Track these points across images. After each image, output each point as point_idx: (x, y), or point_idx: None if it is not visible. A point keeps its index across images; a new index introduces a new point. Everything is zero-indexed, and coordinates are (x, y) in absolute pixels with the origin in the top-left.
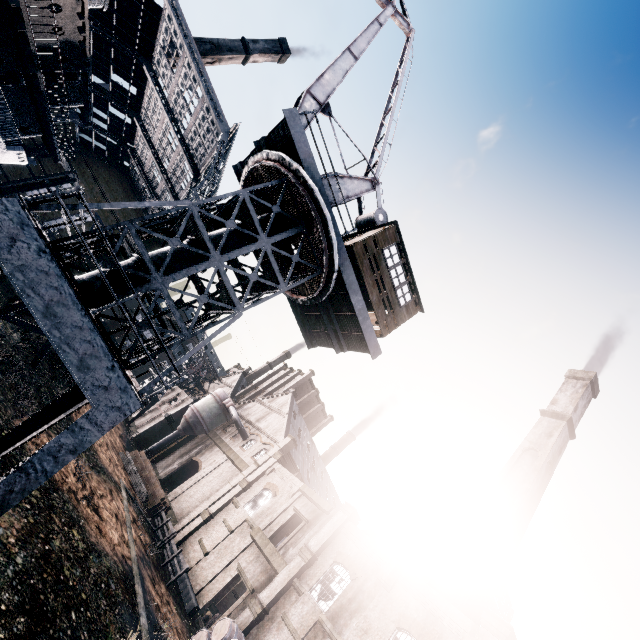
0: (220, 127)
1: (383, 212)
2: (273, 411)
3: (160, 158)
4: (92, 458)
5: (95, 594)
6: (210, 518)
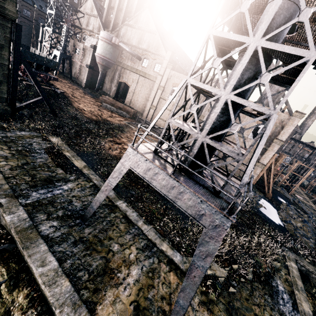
0: None
1: None
2: (144, 32)
3: None
4: (113, 126)
5: None
6: (156, 108)
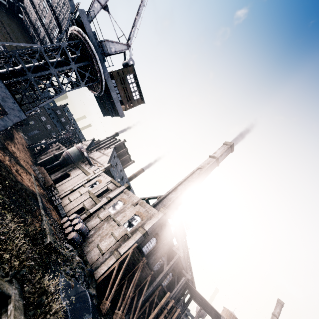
0: (69, 3)
1: (132, 60)
2: (104, 155)
3: (40, 16)
4: (17, 161)
5: (21, 191)
6: (73, 191)
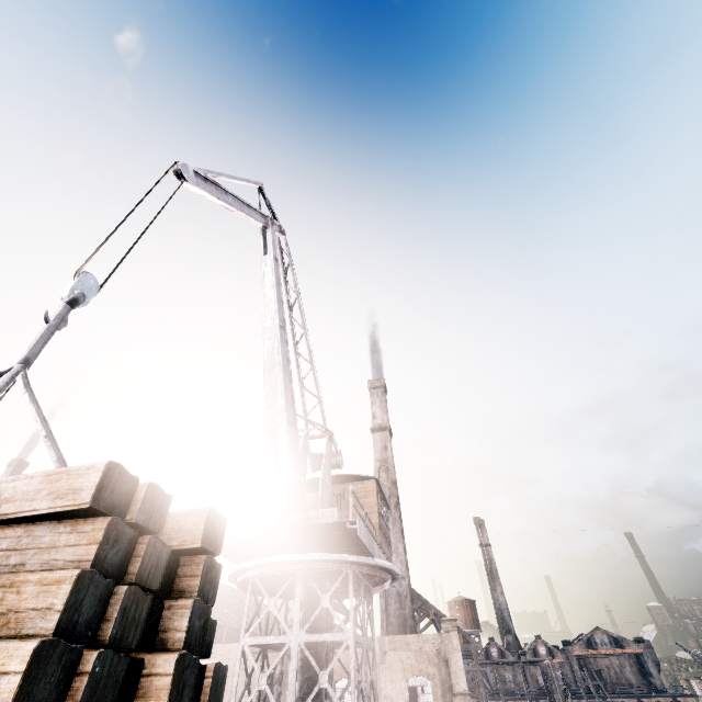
0: None
1: (339, 452)
2: None
3: None
4: None
5: None
6: None
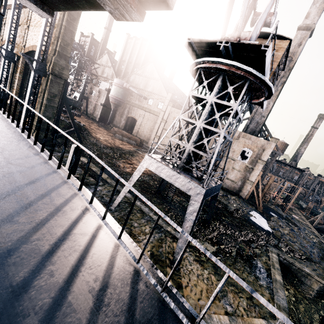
0: None
1: (275, 14)
2: (150, 79)
3: None
4: (125, 152)
5: None
6: (159, 137)
